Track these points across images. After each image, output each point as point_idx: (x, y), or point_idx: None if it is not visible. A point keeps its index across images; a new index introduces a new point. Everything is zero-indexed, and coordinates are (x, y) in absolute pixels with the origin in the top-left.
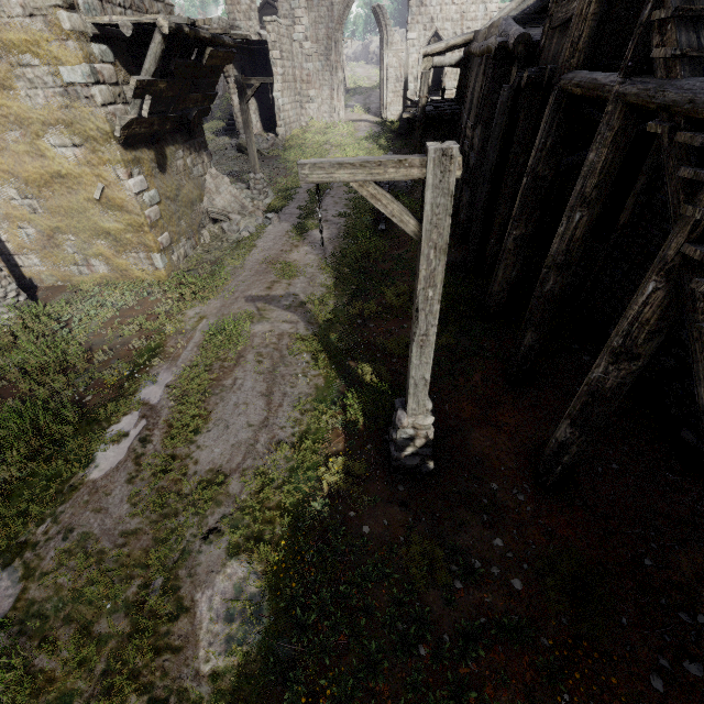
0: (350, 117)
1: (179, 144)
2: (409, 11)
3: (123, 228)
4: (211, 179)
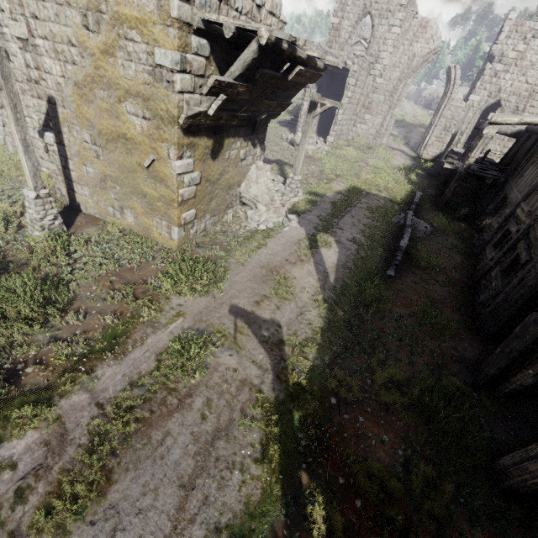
0: (390, 144)
1: (240, 137)
2: (481, 78)
3: (158, 196)
4: (256, 170)
